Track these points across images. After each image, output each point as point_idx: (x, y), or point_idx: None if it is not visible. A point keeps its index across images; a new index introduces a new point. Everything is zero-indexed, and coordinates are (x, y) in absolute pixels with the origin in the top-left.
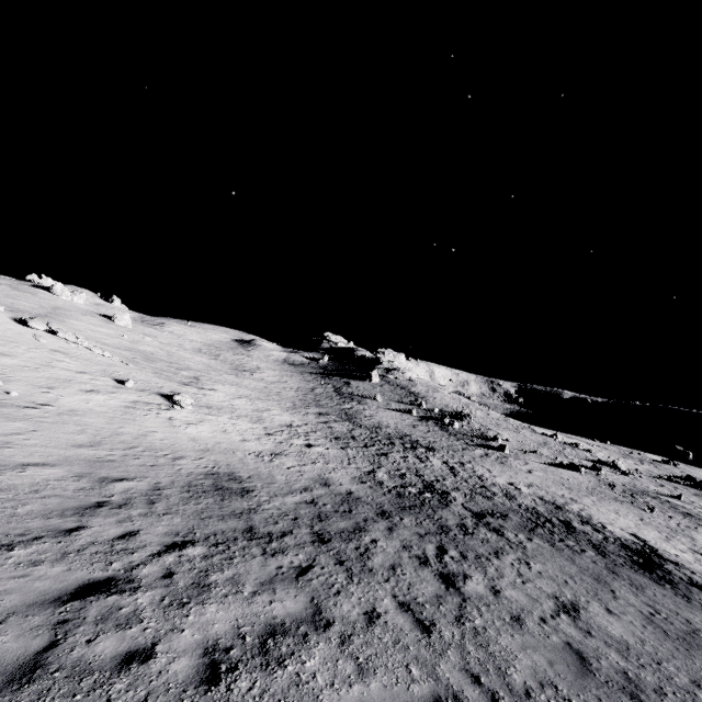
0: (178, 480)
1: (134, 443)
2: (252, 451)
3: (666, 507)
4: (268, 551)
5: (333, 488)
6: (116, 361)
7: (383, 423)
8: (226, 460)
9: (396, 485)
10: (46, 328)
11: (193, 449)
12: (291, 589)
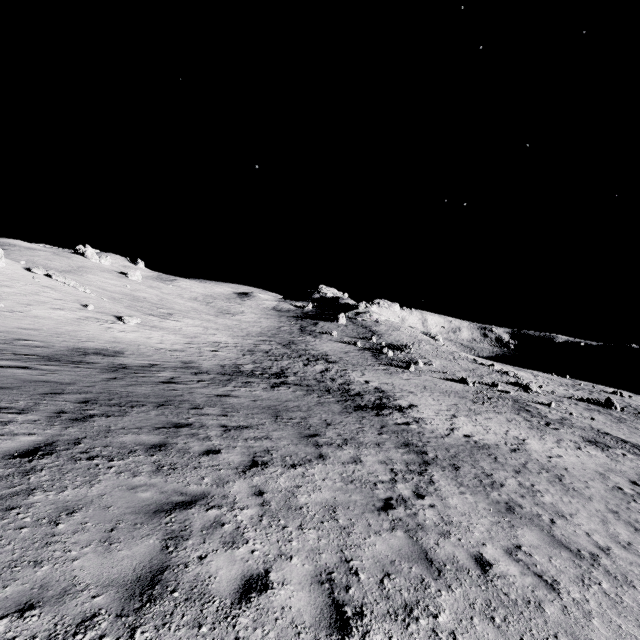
0: (71, 347)
1: (64, 333)
2: (157, 347)
3: (511, 405)
4: (74, 363)
5: (189, 364)
6: (94, 296)
7: (316, 349)
8: (126, 347)
9: (249, 370)
10: (45, 273)
11: (107, 340)
12: (58, 367)
